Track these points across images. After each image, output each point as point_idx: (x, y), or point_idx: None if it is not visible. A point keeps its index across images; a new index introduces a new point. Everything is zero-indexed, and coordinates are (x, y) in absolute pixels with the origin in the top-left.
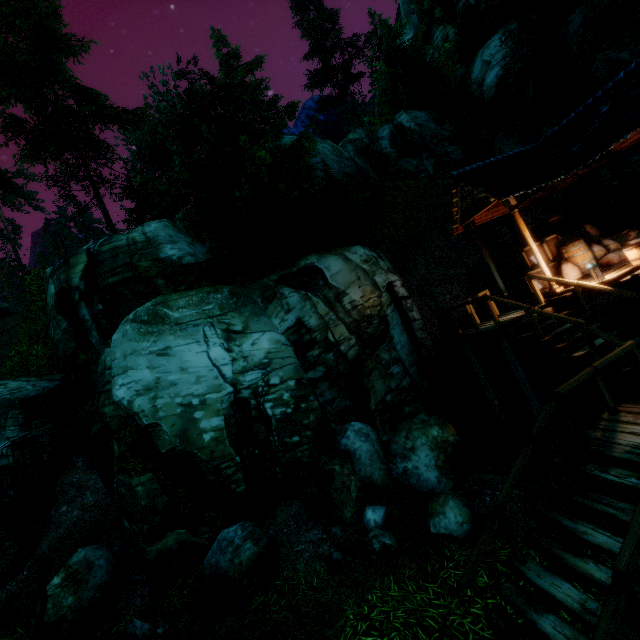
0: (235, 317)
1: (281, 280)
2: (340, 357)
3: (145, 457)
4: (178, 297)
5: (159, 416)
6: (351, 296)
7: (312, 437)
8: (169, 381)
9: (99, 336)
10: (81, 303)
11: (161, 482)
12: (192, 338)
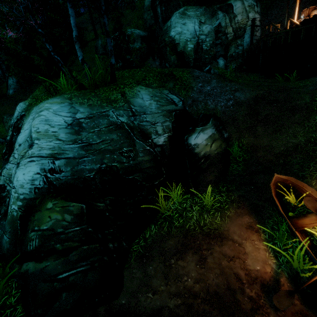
0: (203, 18)
1: (219, 8)
2: (226, 38)
3: (174, 52)
4: (190, 8)
5: (180, 41)
6: (238, 18)
7: (211, 58)
8: (184, 33)
9: (161, 19)
10: (158, 6)
11: (176, 58)
12: (191, 22)
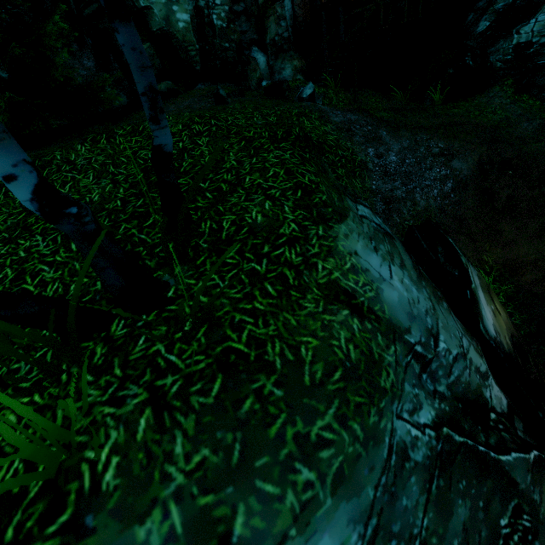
0: None
1: None
2: (254, 0)
3: (141, 34)
4: None
5: (152, 2)
6: None
7: (235, 49)
8: None
9: None
10: None
11: (155, 51)
12: None
